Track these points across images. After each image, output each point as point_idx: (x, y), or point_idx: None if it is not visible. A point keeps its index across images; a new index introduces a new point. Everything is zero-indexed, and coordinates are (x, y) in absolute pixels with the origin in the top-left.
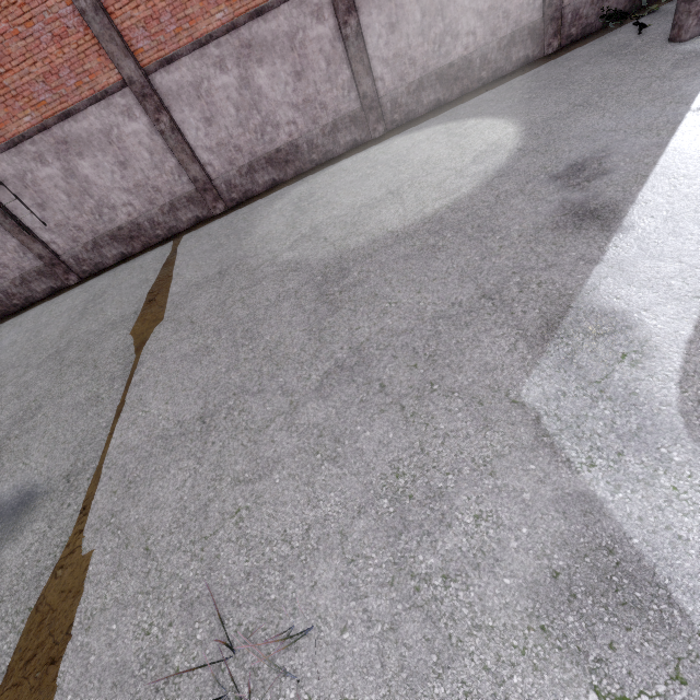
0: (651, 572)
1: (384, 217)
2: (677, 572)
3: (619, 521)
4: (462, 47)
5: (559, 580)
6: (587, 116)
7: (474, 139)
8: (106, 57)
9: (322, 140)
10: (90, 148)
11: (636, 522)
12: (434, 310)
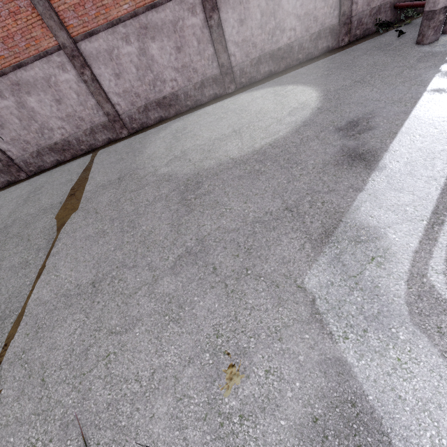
0: (379, 422)
1: (229, 147)
2: (396, 424)
3: (361, 381)
4: (286, 38)
5: (317, 424)
6: (362, 89)
7: (290, 99)
8: (47, 29)
9: (193, 92)
10: (35, 89)
11: (371, 383)
12: (254, 216)
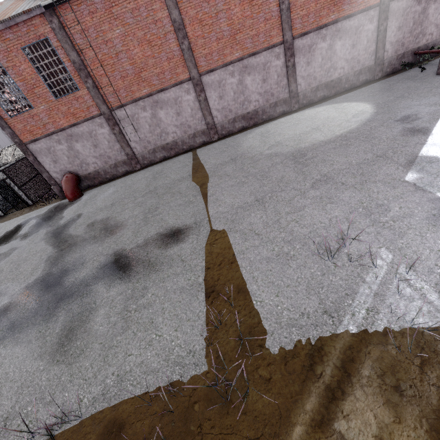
0: None
1: (315, 136)
2: None
3: None
4: (337, 74)
5: (435, 215)
6: (405, 101)
7: (349, 109)
8: (186, 68)
9: (269, 110)
10: (166, 105)
11: None
12: (356, 162)
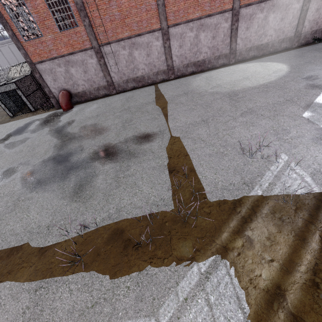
0: None
1: (245, 83)
2: None
3: None
4: (266, 39)
5: (318, 138)
6: (311, 65)
7: (271, 67)
8: (158, 19)
9: (213, 61)
10: (140, 47)
11: None
12: (272, 102)
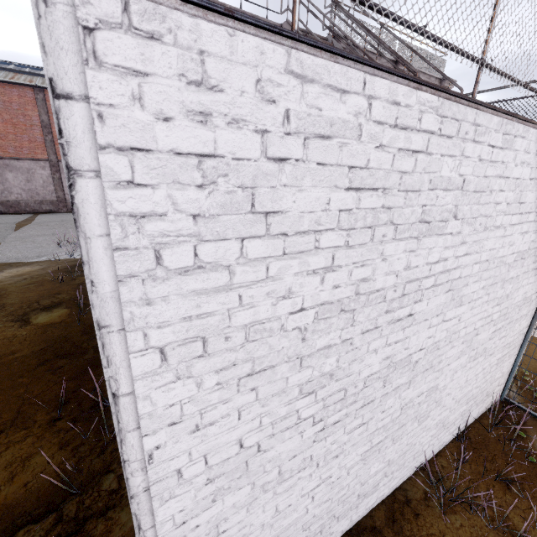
0: None
1: None
2: None
3: None
4: None
5: None
6: None
7: None
8: (46, 152)
9: None
10: (17, 171)
11: None
12: None
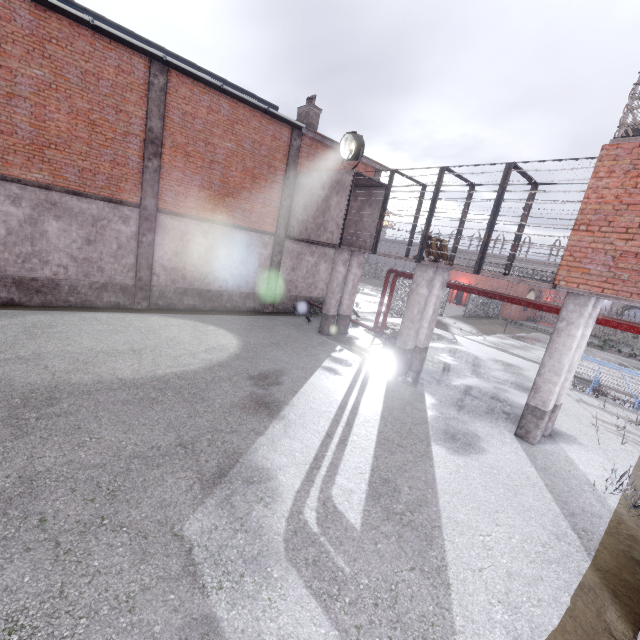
0: None
1: (119, 365)
2: None
3: (228, 636)
4: (218, 285)
5: None
6: (277, 351)
7: (210, 338)
8: None
9: (87, 290)
10: None
11: (239, 635)
12: (134, 449)
